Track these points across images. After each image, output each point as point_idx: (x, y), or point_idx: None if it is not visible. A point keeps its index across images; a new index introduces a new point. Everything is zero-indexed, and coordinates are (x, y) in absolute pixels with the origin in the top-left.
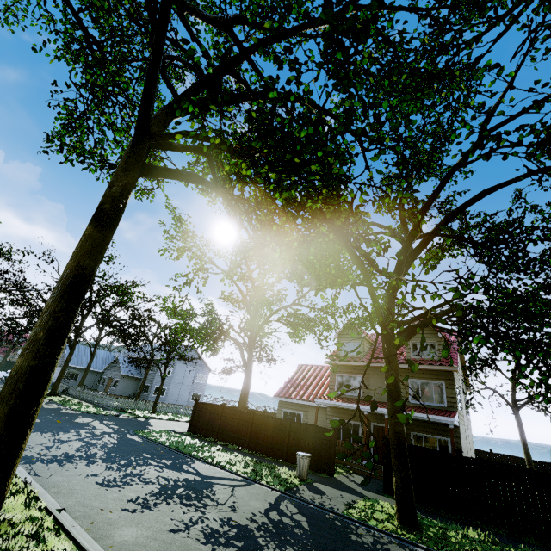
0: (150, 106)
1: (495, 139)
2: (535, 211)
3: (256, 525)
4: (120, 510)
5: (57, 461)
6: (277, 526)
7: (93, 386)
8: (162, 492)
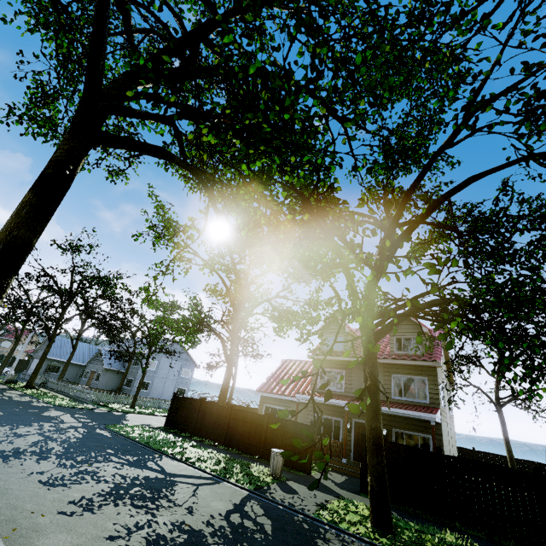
0: (99, 59)
1: (480, 104)
2: (522, 201)
3: (212, 530)
4: (56, 513)
5: (2, 457)
6: (236, 530)
7: (75, 380)
8: (113, 491)
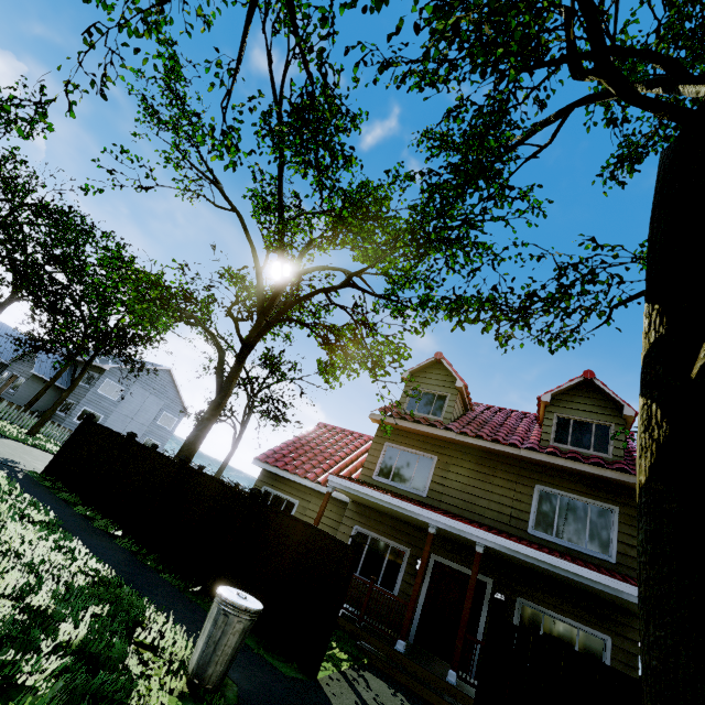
0: None
1: None
2: None
3: None
4: None
5: None
6: None
7: None
8: None
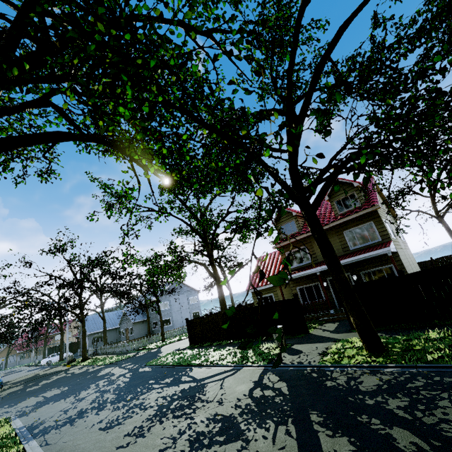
0: None
1: None
2: (397, 27)
3: (240, 410)
4: (115, 449)
5: (70, 422)
6: (259, 403)
7: (117, 340)
8: (158, 412)
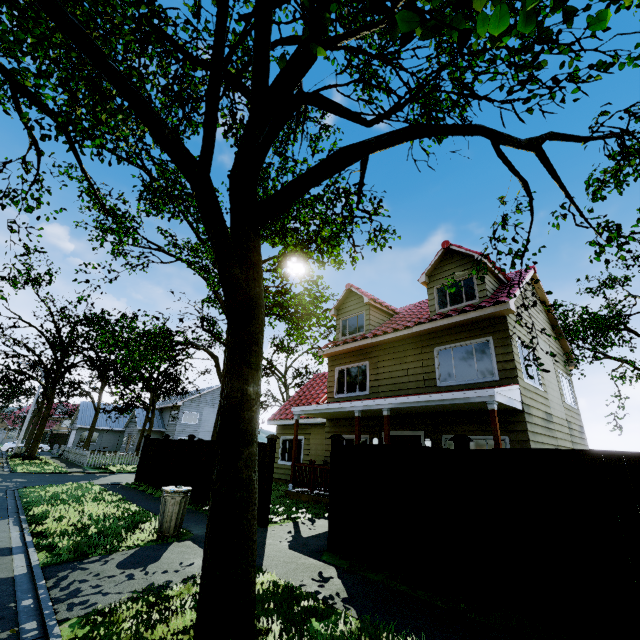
0: None
1: None
2: None
3: None
4: None
5: None
6: None
7: (117, 448)
8: None
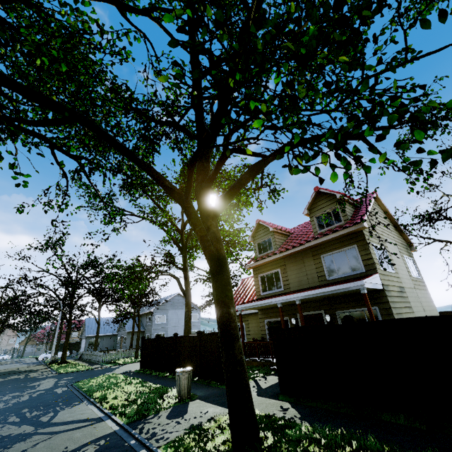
0: None
1: None
2: None
3: None
4: None
5: None
6: None
7: (114, 347)
8: None
